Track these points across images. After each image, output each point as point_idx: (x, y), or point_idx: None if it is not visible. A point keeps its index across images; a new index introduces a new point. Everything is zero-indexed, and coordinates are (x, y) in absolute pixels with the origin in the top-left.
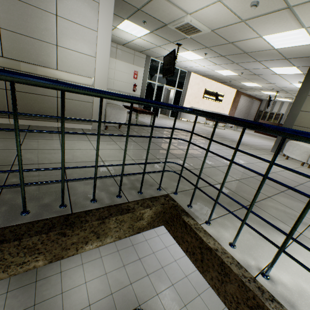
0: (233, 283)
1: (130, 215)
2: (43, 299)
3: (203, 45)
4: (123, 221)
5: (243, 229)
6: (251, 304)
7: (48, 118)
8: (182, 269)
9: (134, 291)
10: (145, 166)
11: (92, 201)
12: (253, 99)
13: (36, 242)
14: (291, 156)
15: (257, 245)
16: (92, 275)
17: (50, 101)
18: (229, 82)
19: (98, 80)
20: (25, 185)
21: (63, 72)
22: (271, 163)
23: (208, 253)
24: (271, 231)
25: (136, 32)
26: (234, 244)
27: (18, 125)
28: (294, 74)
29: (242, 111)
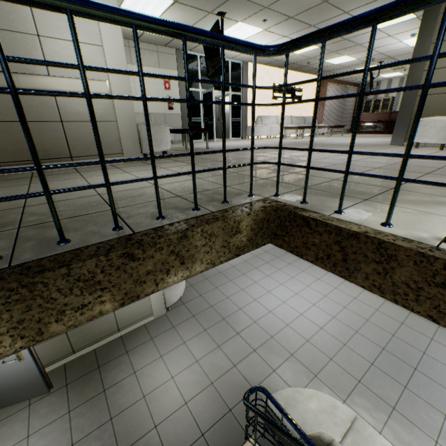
0: (404, 265)
1: (221, 224)
2: (121, 409)
3: (259, 4)
4: (212, 235)
5: (393, 210)
6: (442, 279)
7: (56, 157)
8: (299, 333)
9: (241, 373)
10: (224, 155)
11: (159, 218)
12: (345, 86)
13: (93, 271)
14: (423, 140)
15: (422, 220)
16: (179, 367)
17: (53, 129)
18: (306, 64)
19: (115, 83)
20: (52, 193)
21: (59, 78)
22: (433, 58)
23: (353, 243)
24: (434, 206)
25: (152, 8)
26: (389, 223)
27: (12, 80)
28: (403, 23)
29: (334, 107)
